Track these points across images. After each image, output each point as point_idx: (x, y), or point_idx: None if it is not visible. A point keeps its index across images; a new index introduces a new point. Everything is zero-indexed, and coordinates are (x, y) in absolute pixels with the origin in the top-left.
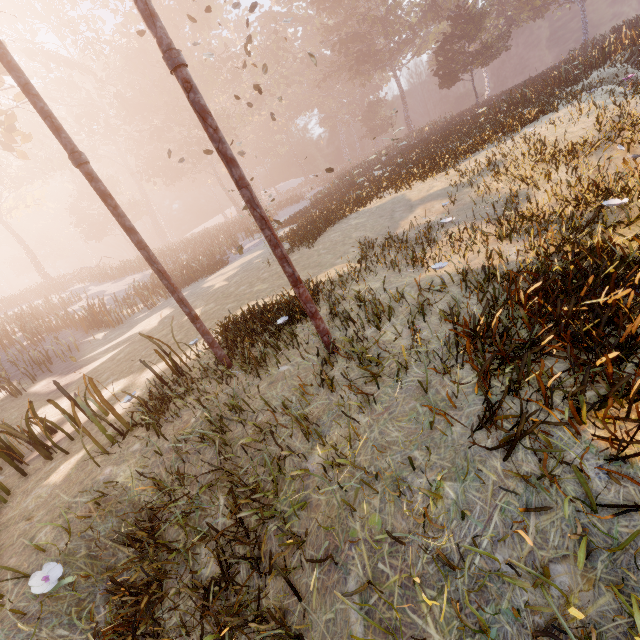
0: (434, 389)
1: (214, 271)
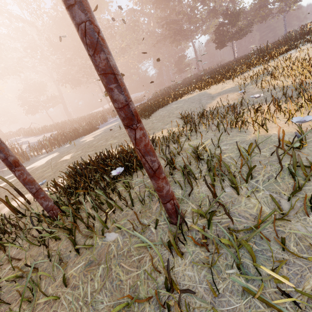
0: None
1: (89, 132)
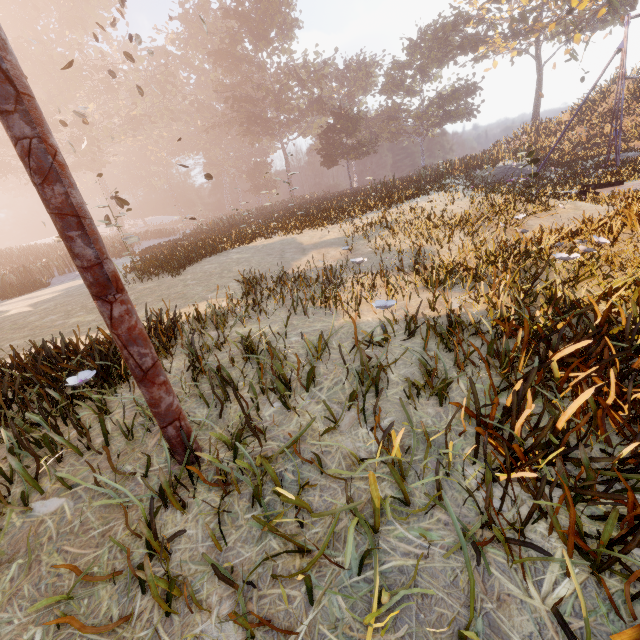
0: (478, 611)
1: (21, 293)
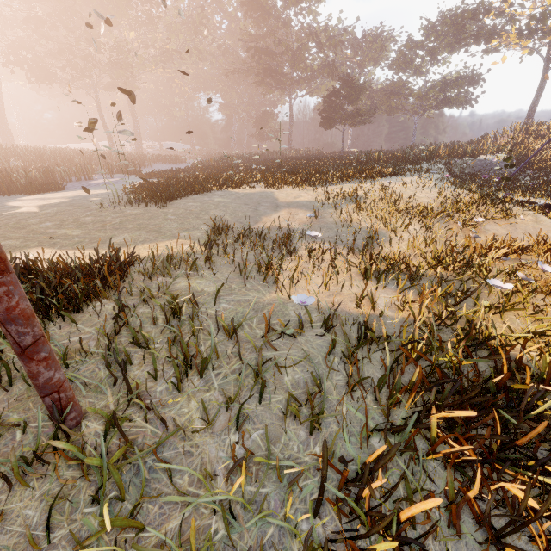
0: None
1: (38, 191)
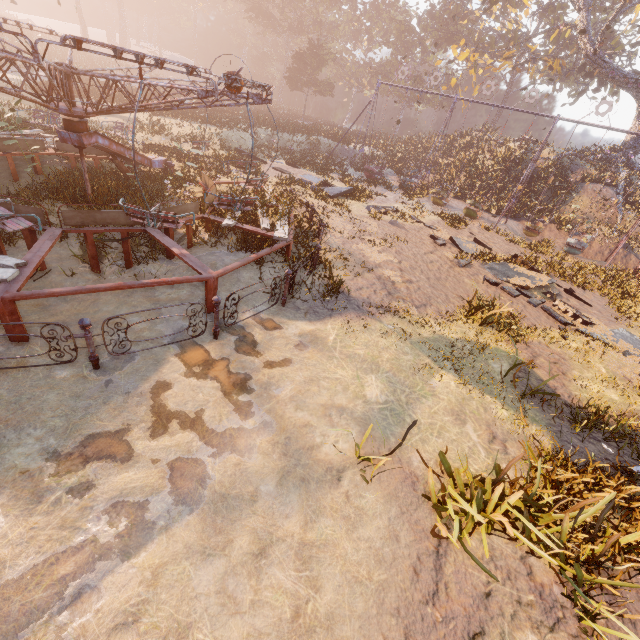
0: None
1: None
